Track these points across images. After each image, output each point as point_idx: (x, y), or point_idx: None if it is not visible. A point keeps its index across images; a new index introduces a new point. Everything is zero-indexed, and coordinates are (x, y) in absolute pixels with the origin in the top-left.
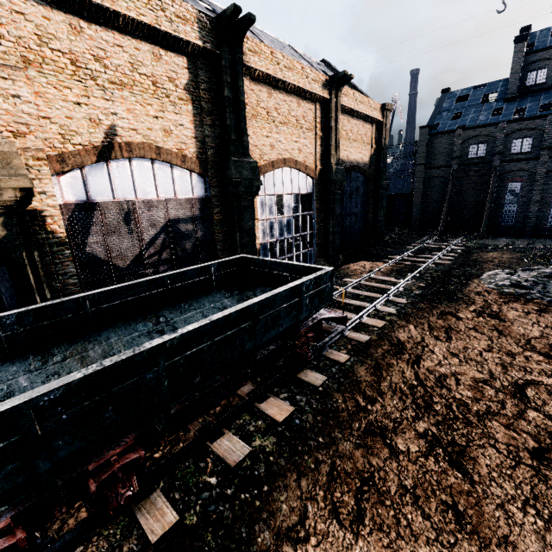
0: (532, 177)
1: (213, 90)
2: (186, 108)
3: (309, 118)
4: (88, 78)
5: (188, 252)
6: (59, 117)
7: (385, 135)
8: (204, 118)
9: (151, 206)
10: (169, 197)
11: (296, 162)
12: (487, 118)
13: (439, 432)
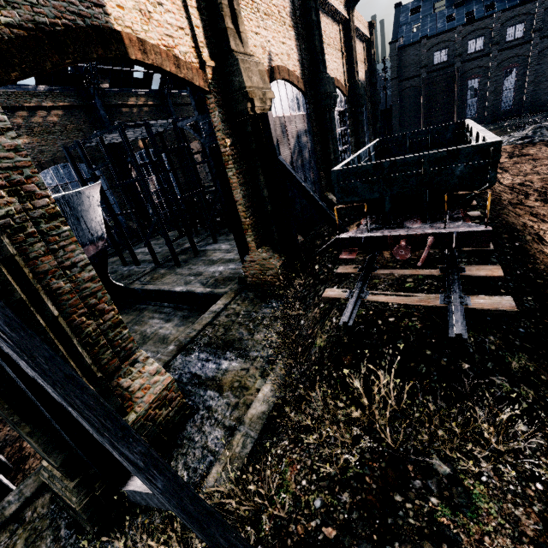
0: (486, 71)
1: (302, 16)
2: (292, 34)
3: (337, 39)
4: (256, 11)
5: (307, 160)
6: (251, 46)
7: (374, 52)
8: (301, 42)
9: (290, 121)
10: (294, 113)
11: (337, 81)
12: (444, 25)
13: (542, 198)
